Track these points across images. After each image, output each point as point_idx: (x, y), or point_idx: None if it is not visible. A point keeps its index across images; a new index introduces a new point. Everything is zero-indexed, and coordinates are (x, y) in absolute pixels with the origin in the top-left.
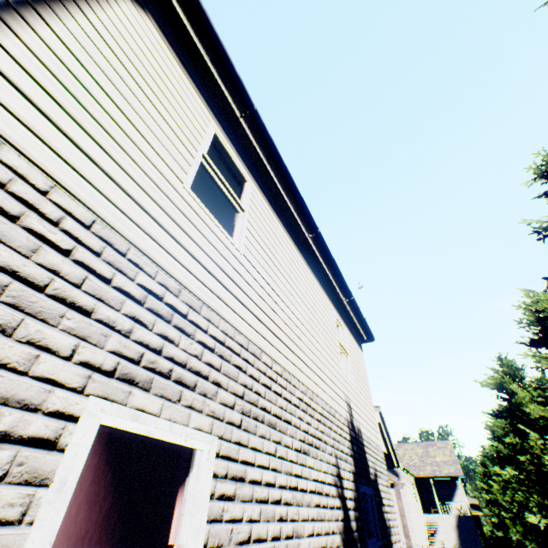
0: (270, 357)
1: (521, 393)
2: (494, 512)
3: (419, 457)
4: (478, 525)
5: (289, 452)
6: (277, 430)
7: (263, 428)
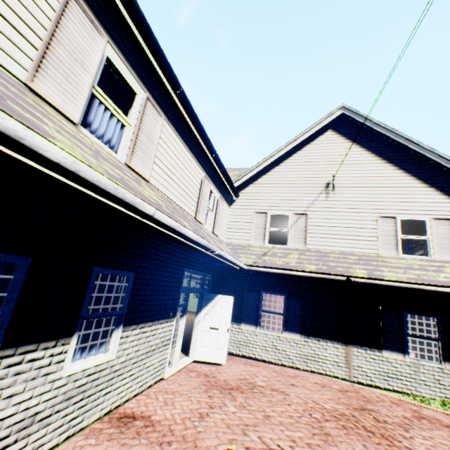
0: None
1: None
2: None
3: None
4: None
5: None
6: None
7: None
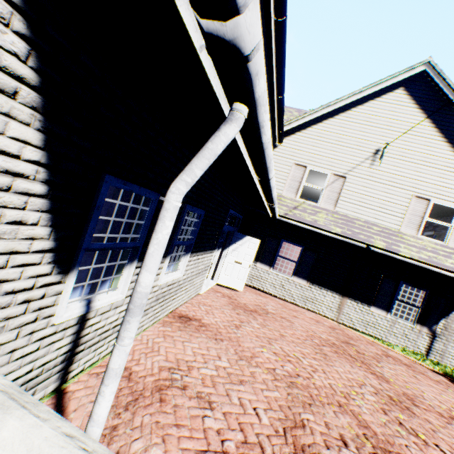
0: None
1: None
2: None
3: None
4: None
5: None
6: None
7: None
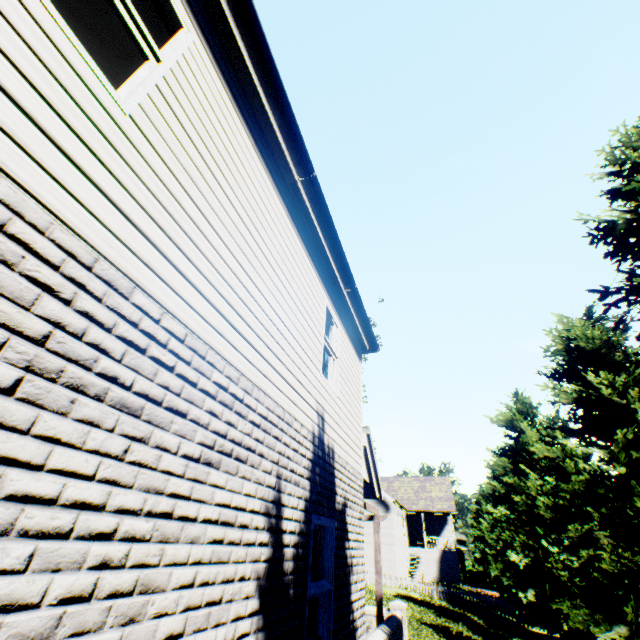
0: (159, 304)
1: (530, 432)
2: (479, 548)
3: (415, 491)
4: (461, 559)
5: (167, 459)
6: (143, 420)
7: (96, 409)
